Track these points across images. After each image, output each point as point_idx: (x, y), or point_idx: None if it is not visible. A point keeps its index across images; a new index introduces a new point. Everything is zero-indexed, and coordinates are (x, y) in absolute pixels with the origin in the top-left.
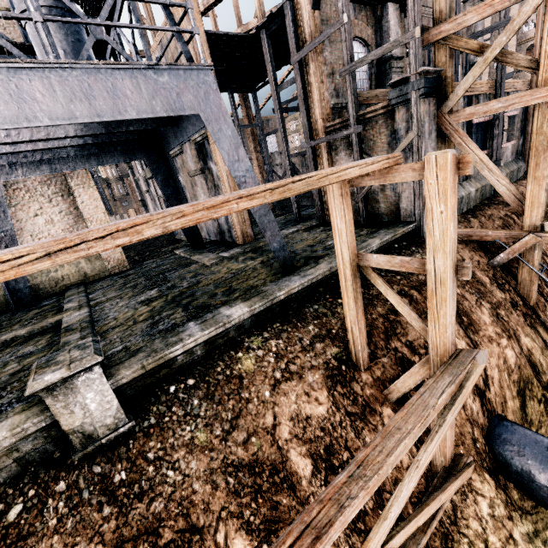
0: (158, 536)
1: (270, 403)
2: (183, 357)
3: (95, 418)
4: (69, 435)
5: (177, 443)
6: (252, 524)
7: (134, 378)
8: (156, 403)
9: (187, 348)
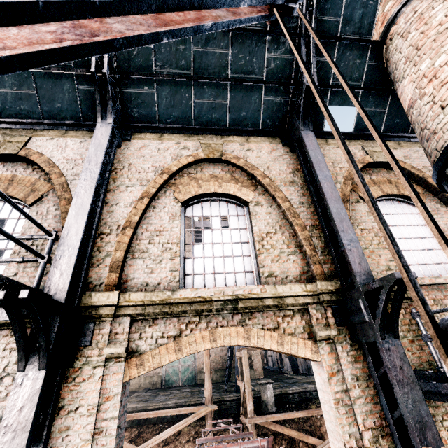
0: (283, 436)
1: (319, 419)
2: (291, 396)
3: (268, 400)
4: (263, 402)
5: (289, 418)
6: (310, 447)
7: (278, 394)
8: (282, 407)
9: (293, 391)
